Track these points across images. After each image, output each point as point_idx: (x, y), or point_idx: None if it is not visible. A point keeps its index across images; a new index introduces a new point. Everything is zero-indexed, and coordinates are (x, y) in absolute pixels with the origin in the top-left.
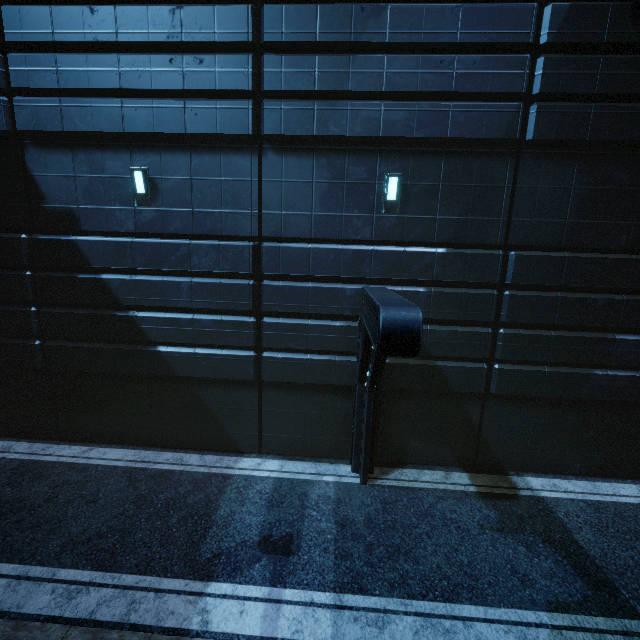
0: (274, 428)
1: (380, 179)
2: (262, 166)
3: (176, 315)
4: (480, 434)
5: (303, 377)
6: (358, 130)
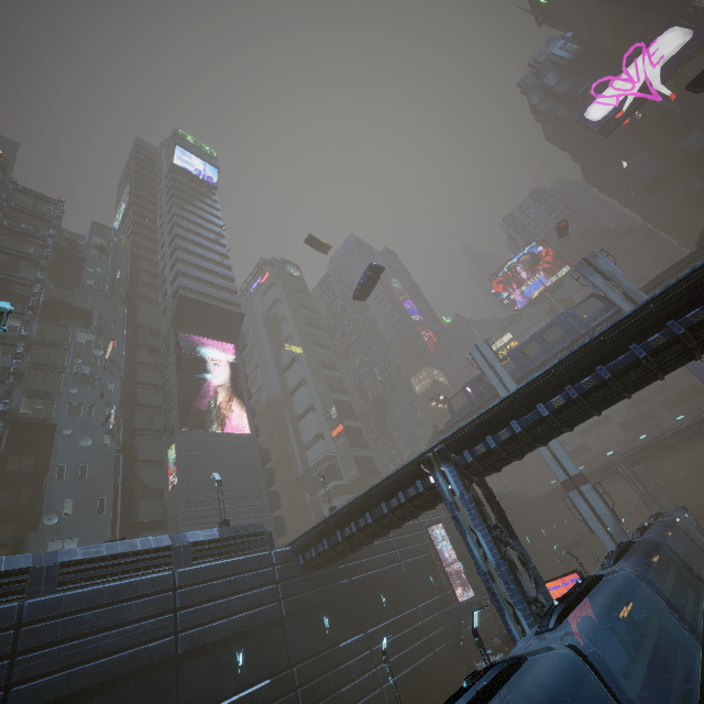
0: None
1: (235, 654)
2: (178, 671)
3: None
4: None
5: None
6: (224, 634)
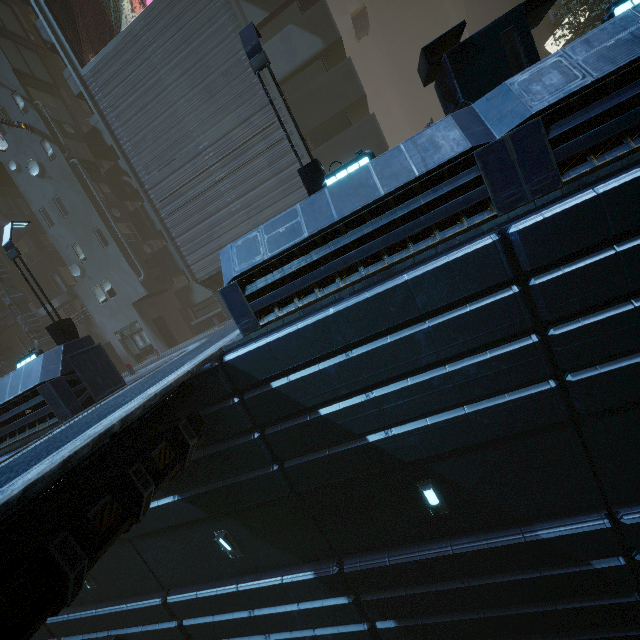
0: None
1: None
2: None
3: None
4: None
5: None
6: None
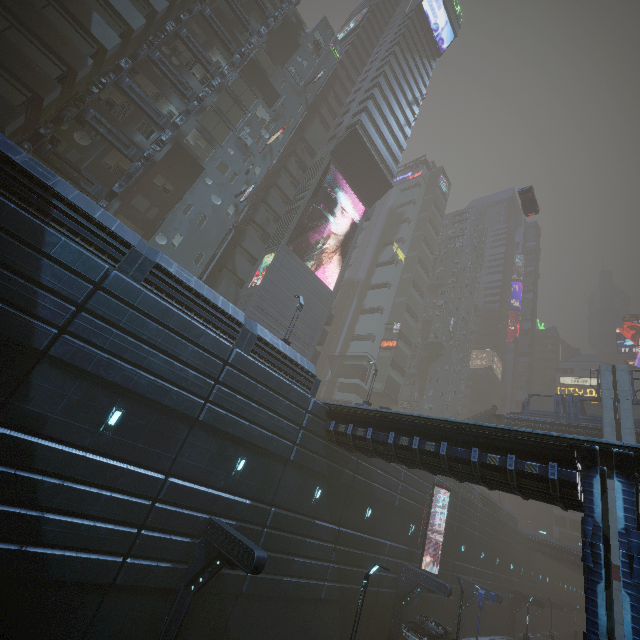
0: (98, 632)
1: (238, 458)
2: (190, 433)
3: (81, 520)
4: (227, 624)
5: (148, 581)
6: (240, 434)
